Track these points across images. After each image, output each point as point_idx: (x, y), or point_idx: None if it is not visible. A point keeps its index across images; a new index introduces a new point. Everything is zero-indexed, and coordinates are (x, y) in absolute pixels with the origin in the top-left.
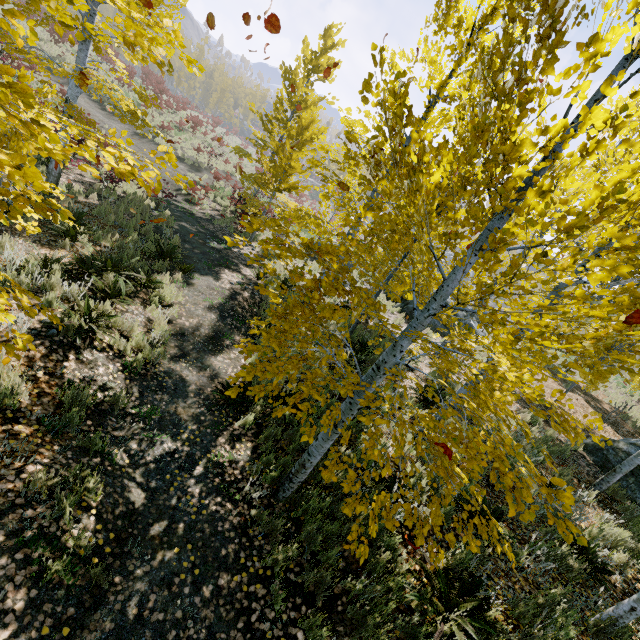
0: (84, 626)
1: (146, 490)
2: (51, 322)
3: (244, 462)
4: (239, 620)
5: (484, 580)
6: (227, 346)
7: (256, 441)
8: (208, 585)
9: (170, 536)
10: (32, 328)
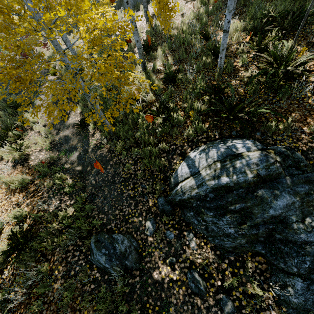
0: (85, 191)
1: (81, 165)
2: (11, 160)
3: (100, 137)
4: (120, 165)
5: (164, 100)
6: (69, 113)
7: (99, 129)
8: (108, 166)
9: (93, 167)
10: (12, 166)
